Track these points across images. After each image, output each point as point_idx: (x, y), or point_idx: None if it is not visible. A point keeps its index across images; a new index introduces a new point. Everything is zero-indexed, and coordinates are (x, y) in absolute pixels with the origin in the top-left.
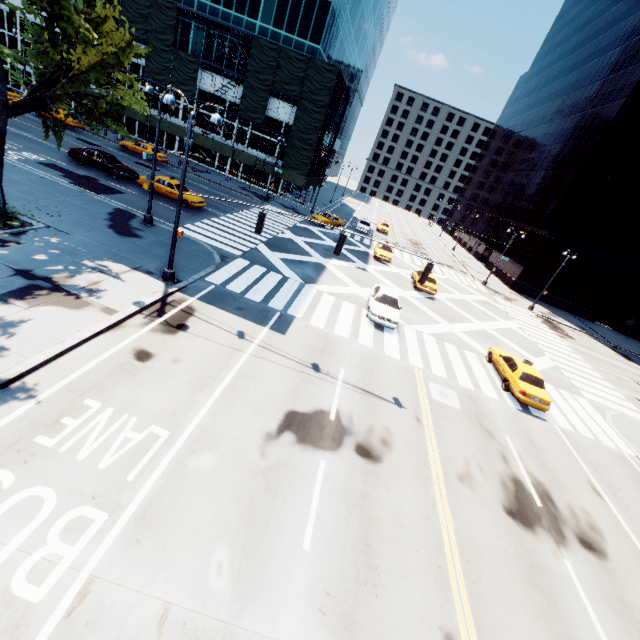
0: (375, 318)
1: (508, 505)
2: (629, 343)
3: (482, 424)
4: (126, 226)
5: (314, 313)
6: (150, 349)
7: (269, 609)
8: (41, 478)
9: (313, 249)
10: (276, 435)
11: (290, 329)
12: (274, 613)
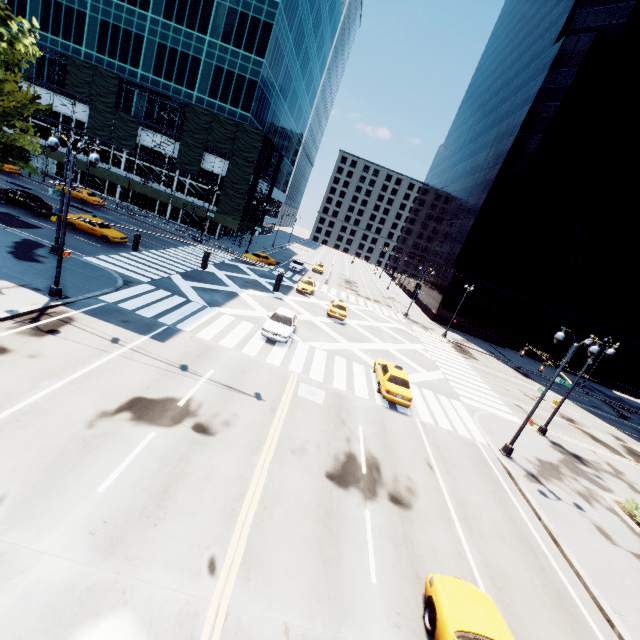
0: (266, 333)
1: (331, 471)
2: (534, 365)
3: (339, 415)
4: (29, 253)
5: (205, 328)
6: (8, 346)
7: (38, 529)
8: None
9: (233, 281)
10: (113, 413)
11: (172, 339)
12: (41, 532)
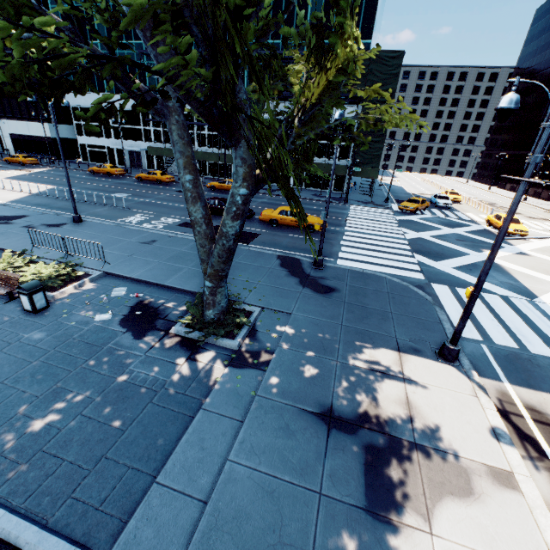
0: None
1: None
2: None
3: None
4: (309, 278)
5: None
6: None
7: None
8: None
9: (452, 243)
10: None
11: None
12: None
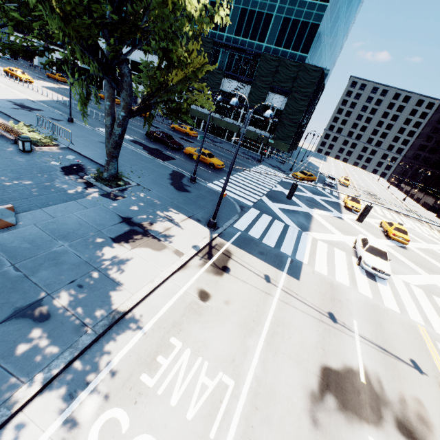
0: (368, 268)
1: None
2: None
3: None
4: (180, 183)
5: (315, 259)
6: (207, 289)
7: None
8: (147, 424)
9: (299, 200)
10: (319, 396)
11: (302, 274)
12: None
